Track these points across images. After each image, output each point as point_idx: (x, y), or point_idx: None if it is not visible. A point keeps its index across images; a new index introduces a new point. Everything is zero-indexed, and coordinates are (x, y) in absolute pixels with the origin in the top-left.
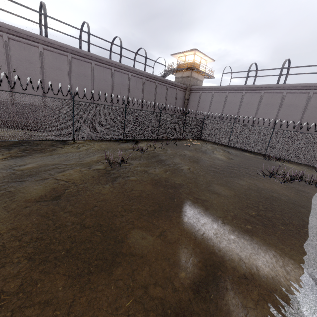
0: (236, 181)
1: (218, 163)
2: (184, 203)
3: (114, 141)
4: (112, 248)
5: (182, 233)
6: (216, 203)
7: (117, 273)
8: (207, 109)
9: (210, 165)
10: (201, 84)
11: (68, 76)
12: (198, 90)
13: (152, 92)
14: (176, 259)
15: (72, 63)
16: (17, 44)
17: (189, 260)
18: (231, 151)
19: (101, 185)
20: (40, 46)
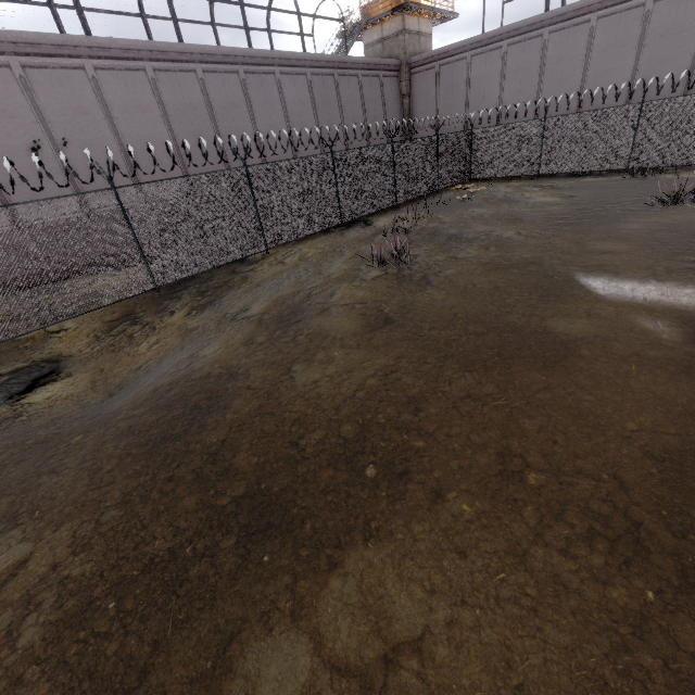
0: (618, 227)
1: (556, 211)
2: (575, 277)
3: (327, 233)
4: (547, 341)
5: (614, 305)
6: (623, 264)
7: (587, 354)
8: (461, 106)
9: (547, 218)
10: (430, 44)
11: (162, 121)
12: (431, 62)
13: (333, 101)
14: (640, 328)
15: (158, 84)
16: (42, 77)
17: (658, 324)
18: (554, 184)
19: (421, 292)
20: (86, 65)
